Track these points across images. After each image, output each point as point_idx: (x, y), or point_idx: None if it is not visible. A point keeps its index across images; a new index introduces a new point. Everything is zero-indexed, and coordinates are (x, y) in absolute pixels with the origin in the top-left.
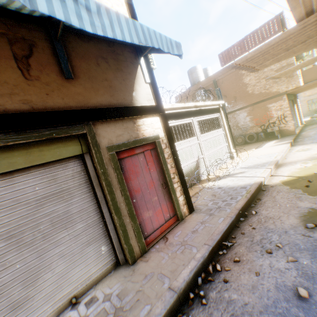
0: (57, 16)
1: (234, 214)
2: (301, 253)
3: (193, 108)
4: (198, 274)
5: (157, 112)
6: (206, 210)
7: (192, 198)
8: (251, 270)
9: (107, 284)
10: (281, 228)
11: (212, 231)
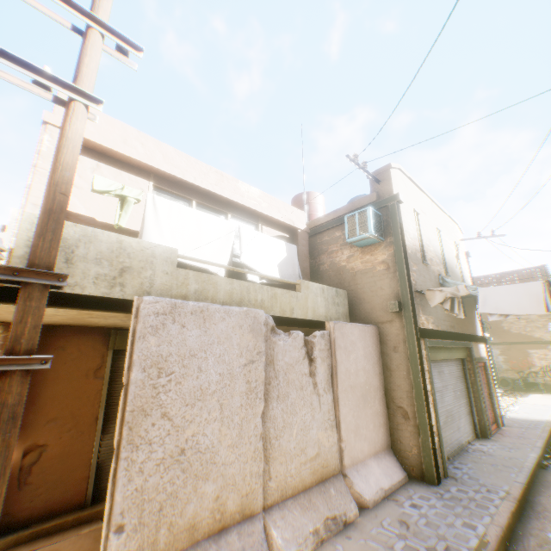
0: None
1: (546, 431)
2: None
3: None
4: (544, 447)
5: (484, 341)
6: (516, 427)
7: None
8: None
9: (482, 442)
10: None
11: (537, 435)
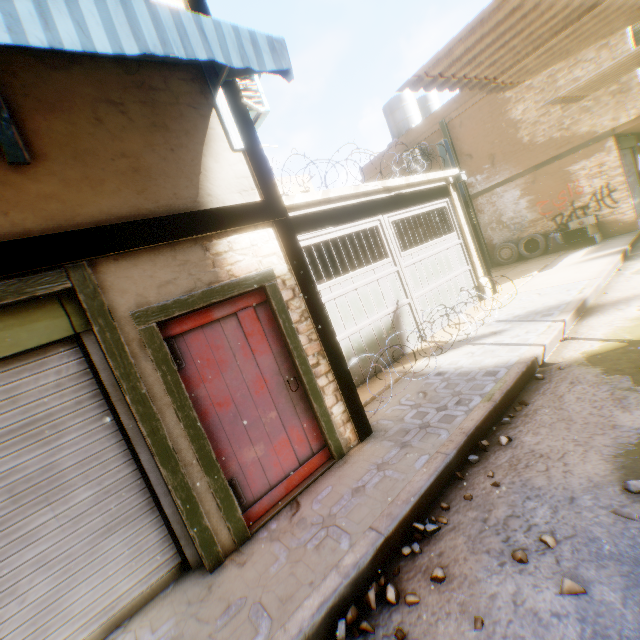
0: None
1: (453, 447)
2: (602, 570)
3: (381, 194)
4: (340, 609)
5: (266, 216)
6: (397, 433)
7: (377, 401)
8: (467, 608)
9: (150, 619)
10: (563, 486)
11: (396, 492)
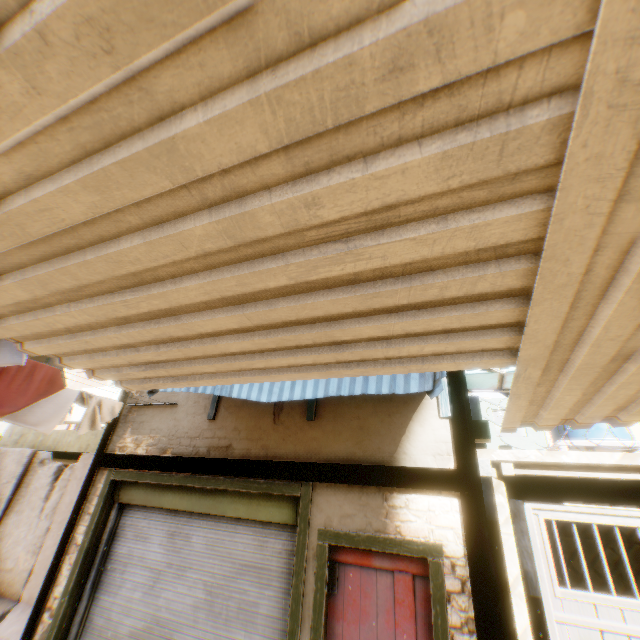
0: (242, 396)
1: None
2: None
3: None
4: None
5: (450, 486)
6: None
7: None
8: None
9: None
10: None
11: None
